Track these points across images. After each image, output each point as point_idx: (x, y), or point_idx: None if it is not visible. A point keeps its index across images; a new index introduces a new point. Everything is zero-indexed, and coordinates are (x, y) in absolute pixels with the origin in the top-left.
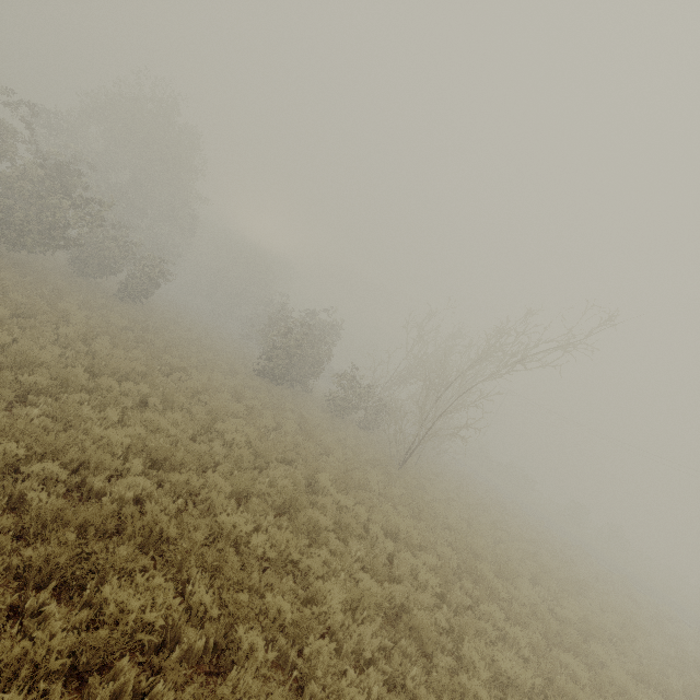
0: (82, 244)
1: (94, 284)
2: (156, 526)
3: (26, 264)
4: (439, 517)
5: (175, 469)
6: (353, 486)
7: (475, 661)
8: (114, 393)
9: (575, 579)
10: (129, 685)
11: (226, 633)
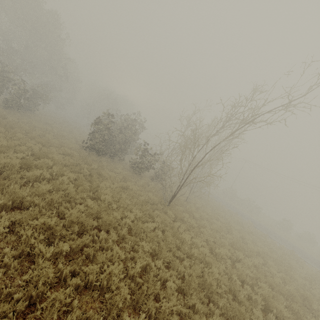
0: None
1: None
2: None
3: None
4: (184, 247)
5: None
6: (89, 228)
7: None
8: None
9: (298, 290)
10: None
11: None
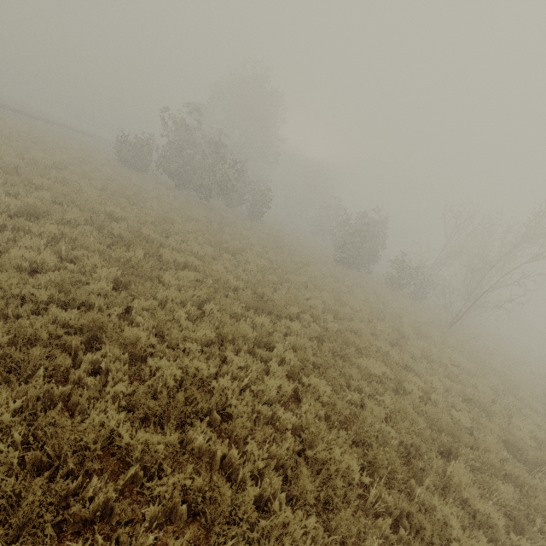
0: (236, 191)
1: (236, 212)
2: (355, 342)
3: (210, 206)
4: (484, 363)
5: (340, 320)
6: (423, 336)
7: (520, 426)
8: (300, 282)
9: None
10: (378, 389)
11: (396, 385)
